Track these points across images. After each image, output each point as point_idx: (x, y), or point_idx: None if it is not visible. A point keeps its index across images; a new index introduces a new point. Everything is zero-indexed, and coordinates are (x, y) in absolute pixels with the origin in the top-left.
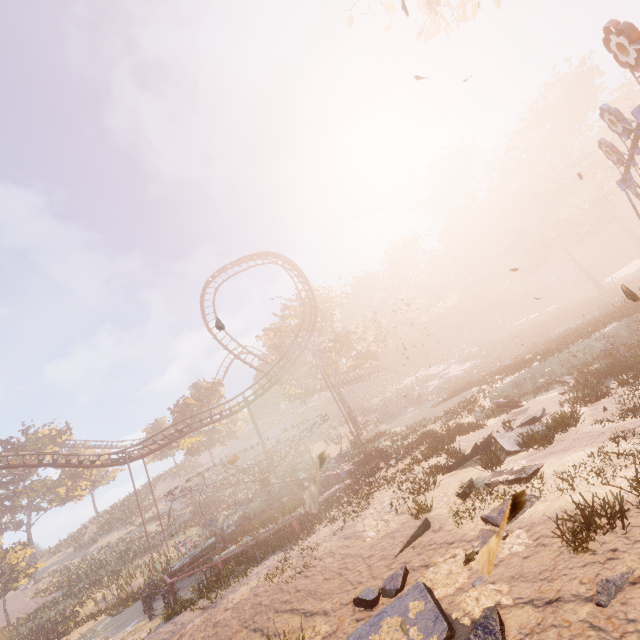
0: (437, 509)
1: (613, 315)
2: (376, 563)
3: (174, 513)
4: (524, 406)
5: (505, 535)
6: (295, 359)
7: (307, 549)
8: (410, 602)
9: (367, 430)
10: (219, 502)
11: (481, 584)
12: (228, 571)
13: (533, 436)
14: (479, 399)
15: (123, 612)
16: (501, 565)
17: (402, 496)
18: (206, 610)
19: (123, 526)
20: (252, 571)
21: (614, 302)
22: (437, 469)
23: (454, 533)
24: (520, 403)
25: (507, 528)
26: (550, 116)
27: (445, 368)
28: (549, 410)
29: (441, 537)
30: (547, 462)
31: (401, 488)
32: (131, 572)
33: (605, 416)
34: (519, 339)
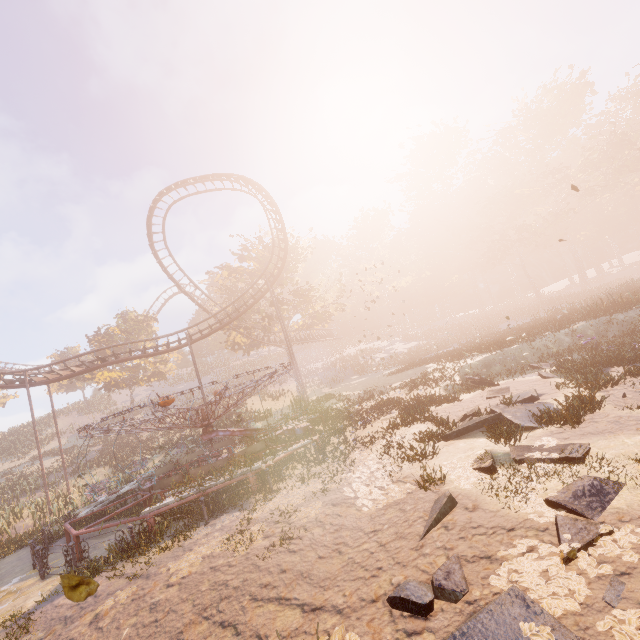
0: (453, 481)
1: (574, 316)
2: (393, 542)
3: (77, 450)
4: (501, 385)
5: (610, 529)
6: (253, 303)
7: (280, 513)
8: (519, 622)
9: (308, 391)
10: (135, 444)
11: (624, 602)
12: (163, 529)
13: (566, 413)
14: (448, 373)
15: (1, 561)
16: (638, 575)
17: (392, 461)
18: (133, 580)
19: (10, 458)
20: (198, 532)
21: (561, 308)
22: (428, 436)
23: (506, 516)
24: (493, 382)
25: (599, 519)
26: (541, 120)
27: (389, 344)
28: (542, 391)
29: (486, 519)
30: (592, 443)
31: (387, 452)
32: (16, 512)
33: (626, 403)
34: (463, 329)
